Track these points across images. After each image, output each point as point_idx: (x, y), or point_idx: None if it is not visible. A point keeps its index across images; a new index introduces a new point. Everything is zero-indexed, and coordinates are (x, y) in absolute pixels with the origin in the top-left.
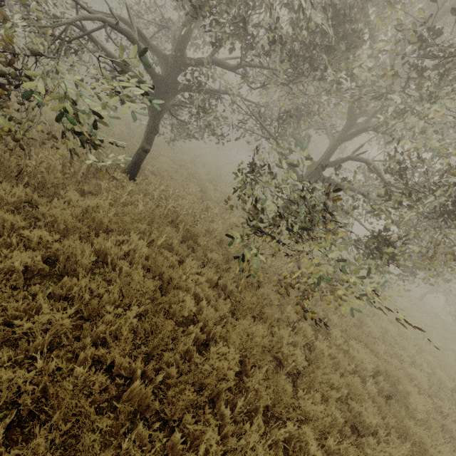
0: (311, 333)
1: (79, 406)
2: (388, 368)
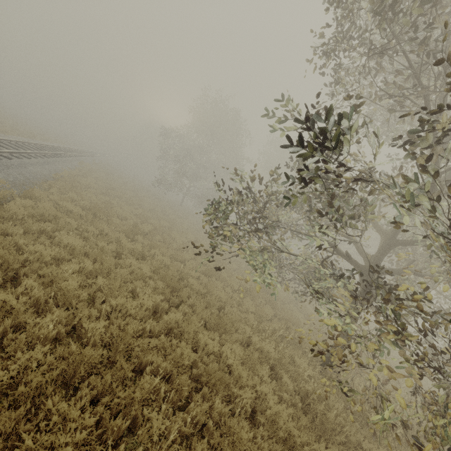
0: None
1: None
2: None
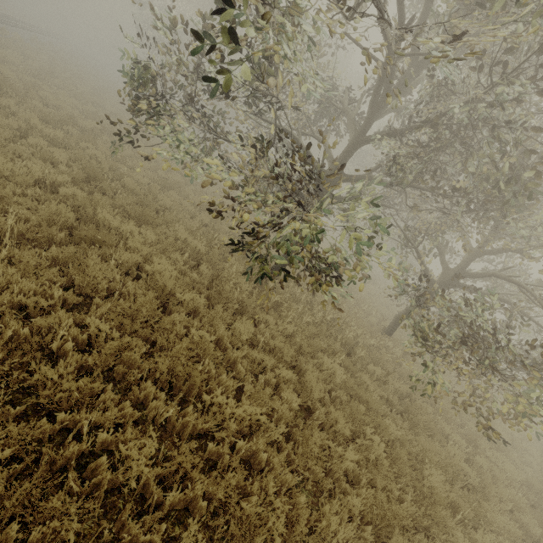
0: (464, 445)
1: (404, 524)
2: (530, 479)
